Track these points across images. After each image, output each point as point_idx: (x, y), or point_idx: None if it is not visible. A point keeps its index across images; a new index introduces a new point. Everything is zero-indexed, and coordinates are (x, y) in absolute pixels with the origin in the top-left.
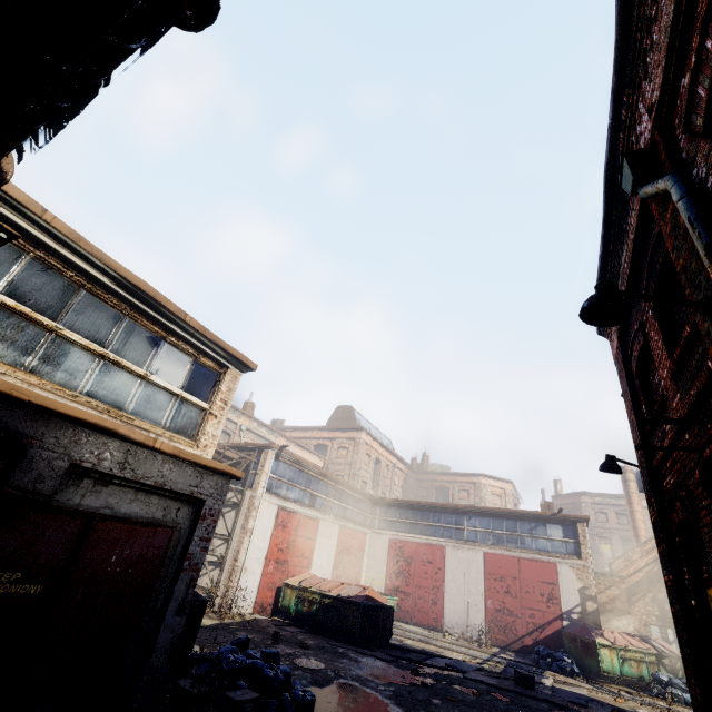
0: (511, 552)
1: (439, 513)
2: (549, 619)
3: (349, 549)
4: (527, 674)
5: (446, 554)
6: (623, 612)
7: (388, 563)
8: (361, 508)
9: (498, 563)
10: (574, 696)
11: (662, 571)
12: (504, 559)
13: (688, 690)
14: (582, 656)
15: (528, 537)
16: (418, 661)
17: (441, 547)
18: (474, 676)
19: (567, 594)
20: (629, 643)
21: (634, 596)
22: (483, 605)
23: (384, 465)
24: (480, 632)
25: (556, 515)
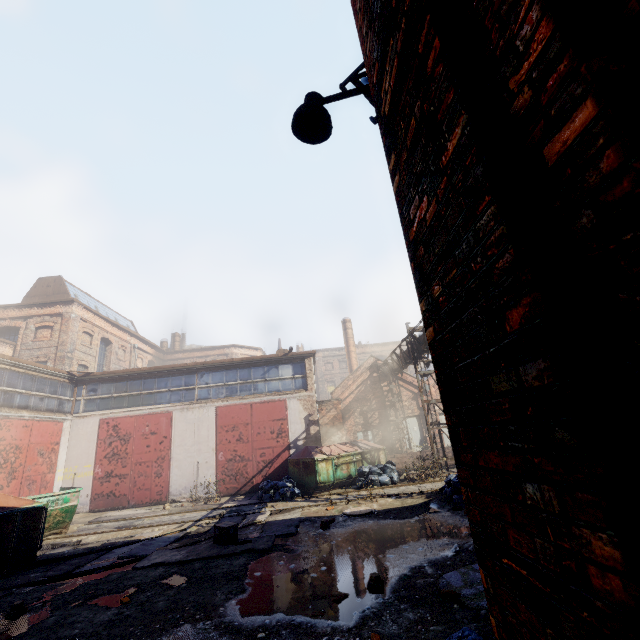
0: (244, 400)
1: (166, 377)
2: (278, 452)
3: (23, 445)
4: (228, 526)
5: (174, 419)
6: (339, 428)
7: (98, 448)
8: (49, 391)
9: (231, 414)
10: (285, 526)
11: (405, 222)
12: (237, 408)
13: (382, 473)
14: (303, 476)
15: (262, 382)
16: (65, 574)
17: (167, 414)
18: (153, 560)
19: (295, 425)
20: (342, 451)
21: (348, 414)
22: (214, 460)
23: (117, 346)
24: (210, 488)
25: (287, 355)
